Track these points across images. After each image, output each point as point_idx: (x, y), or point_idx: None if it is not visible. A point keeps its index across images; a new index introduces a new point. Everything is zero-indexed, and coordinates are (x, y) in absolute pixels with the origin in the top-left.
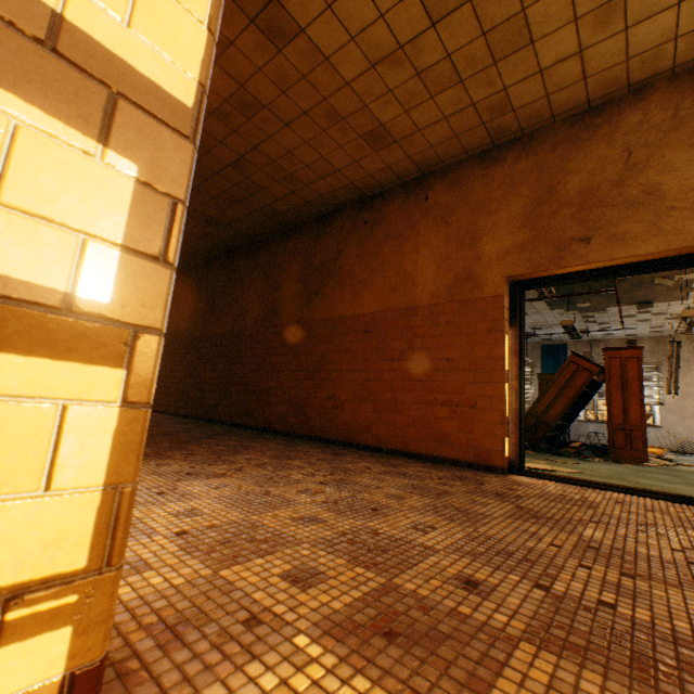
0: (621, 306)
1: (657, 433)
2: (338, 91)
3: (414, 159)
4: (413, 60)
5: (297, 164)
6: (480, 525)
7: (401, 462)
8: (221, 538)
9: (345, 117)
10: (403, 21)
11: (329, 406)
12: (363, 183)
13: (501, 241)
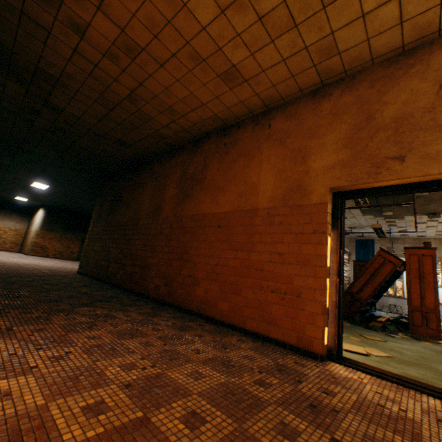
0: (416, 215)
1: (441, 308)
2: (197, 35)
3: (261, 96)
4: (255, 5)
5: (173, 98)
6: None
7: (234, 341)
8: None
9: (205, 59)
10: None
11: (188, 282)
12: (224, 115)
13: (326, 158)
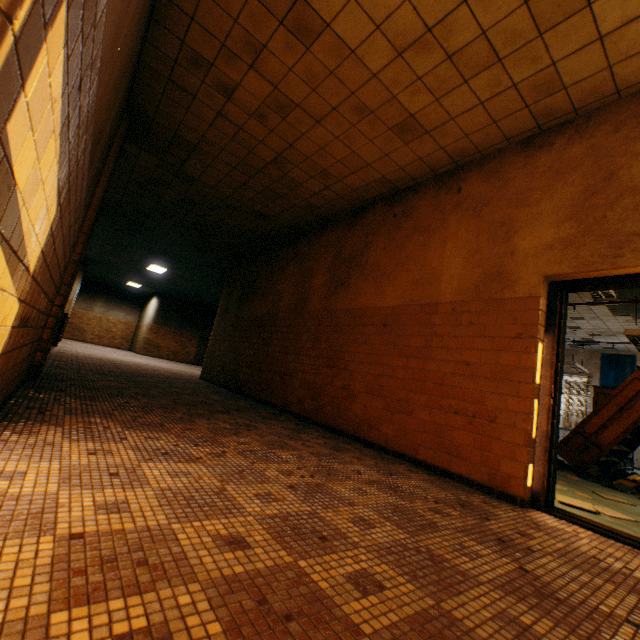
0: None
1: None
2: (366, 84)
3: (447, 150)
4: (443, 42)
5: (329, 159)
6: (450, 595)
7: (403, 470)
8: (112, 552)
9: (373, 110)
10: (431, 0)
11: (342, 396)
12: (394, 177)
13: (541, 235)
